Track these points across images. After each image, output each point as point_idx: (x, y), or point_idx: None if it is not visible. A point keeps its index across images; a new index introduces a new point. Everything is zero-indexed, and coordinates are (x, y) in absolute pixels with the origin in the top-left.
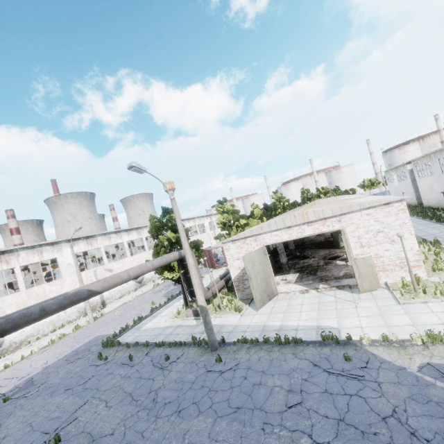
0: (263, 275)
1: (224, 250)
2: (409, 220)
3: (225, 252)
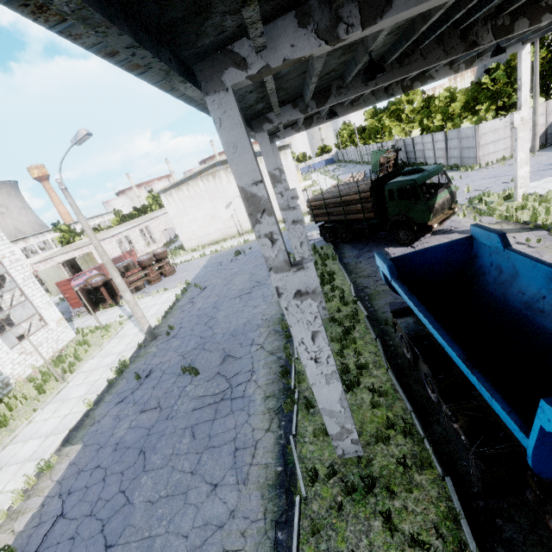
0: (59, 279)
1: (37, 268)
2: (114, 246)
3: (38, 269)
